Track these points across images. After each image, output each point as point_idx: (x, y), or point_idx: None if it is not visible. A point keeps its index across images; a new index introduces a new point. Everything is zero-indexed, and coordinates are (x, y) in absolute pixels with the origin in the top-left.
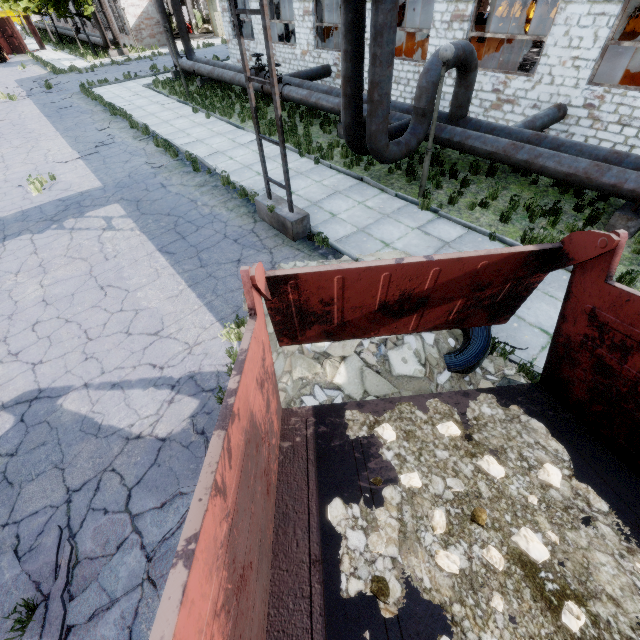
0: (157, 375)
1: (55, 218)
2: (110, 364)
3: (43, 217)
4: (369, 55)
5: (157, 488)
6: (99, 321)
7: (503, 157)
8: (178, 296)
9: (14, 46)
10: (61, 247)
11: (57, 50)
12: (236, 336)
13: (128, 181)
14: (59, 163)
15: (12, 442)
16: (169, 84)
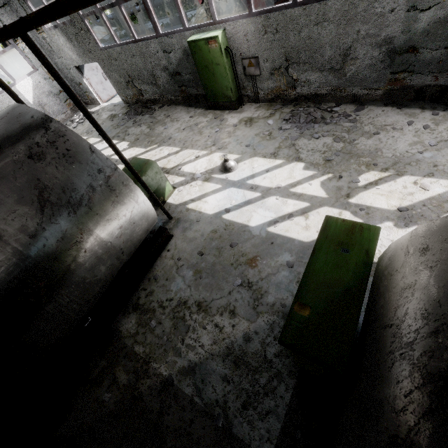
0: None
1: None
2: None
3: None
4: None
5: None
6: None
7: None
8: None
9: None
10: None
11: None
12: None
13: None
14: None
15: None
16: None
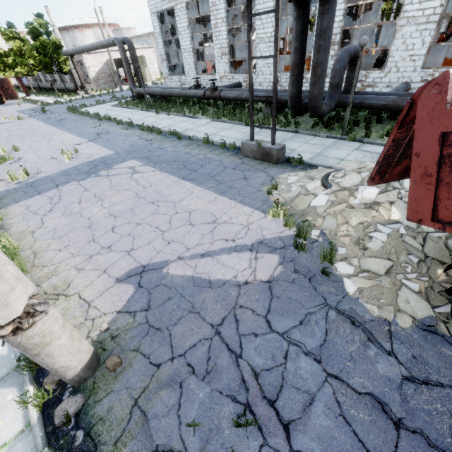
0: (233, 245)
1: (90, 171)
2: (190, 243)
3: (80, 172)
4: (315, 47)
5: (287, 312)
6: (164, 220)
7: (393, 106)
8: (215, 200)
9: (8, 95)
10: (105, 185)
11: (39, 95)
12: (282, 213)
13: (133, 148)
14: (75, 145)
15: (141, 301)
16: (131, 103)
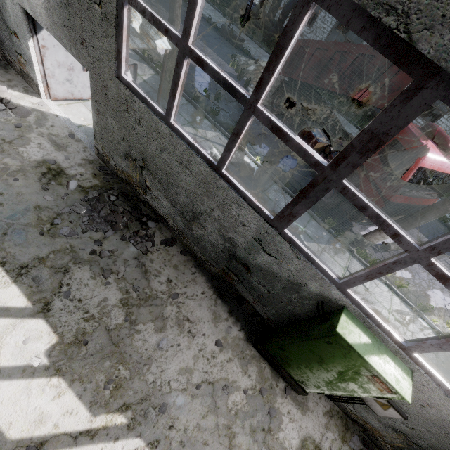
0: None
1: None
2: None
3: None
4: None
5: None
6: None
7: None
8: (205, 48)
9: None
10: None
11: None
12: (235, 66)
13: None
14: None
15: None
16: None
